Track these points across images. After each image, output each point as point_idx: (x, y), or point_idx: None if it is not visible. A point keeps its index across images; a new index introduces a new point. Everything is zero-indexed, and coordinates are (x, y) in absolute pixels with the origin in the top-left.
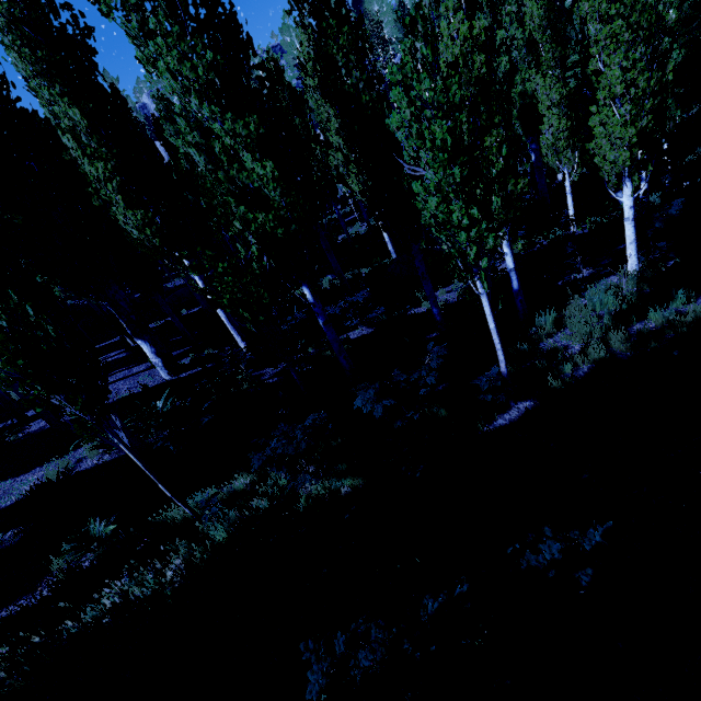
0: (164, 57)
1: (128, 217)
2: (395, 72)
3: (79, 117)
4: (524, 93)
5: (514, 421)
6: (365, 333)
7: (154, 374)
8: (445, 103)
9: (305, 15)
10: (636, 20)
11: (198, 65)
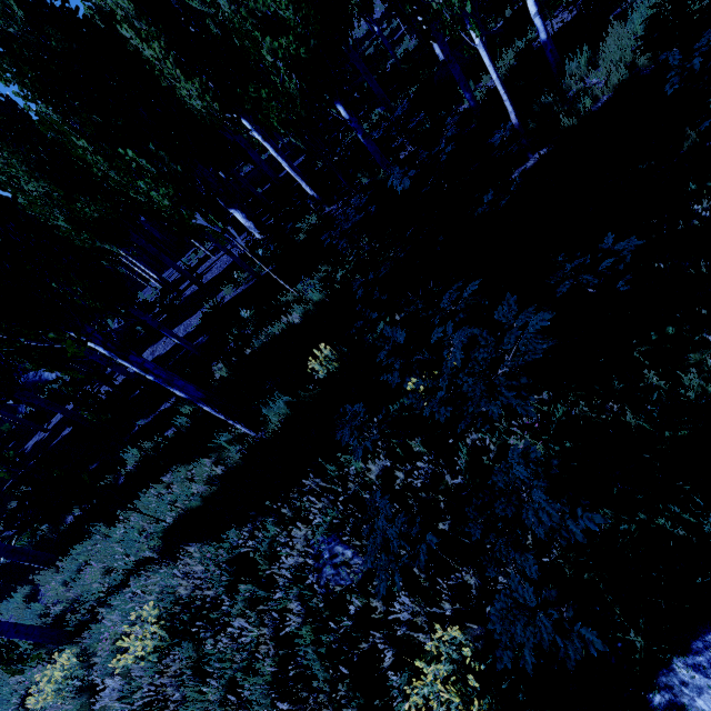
0: None
1: (190, 89)
2: None
3: (127, 3)
4: None
5: (529, 169)
6: (412, 150)
7: (251, 239)
8: None
9: None
10: None
11: None
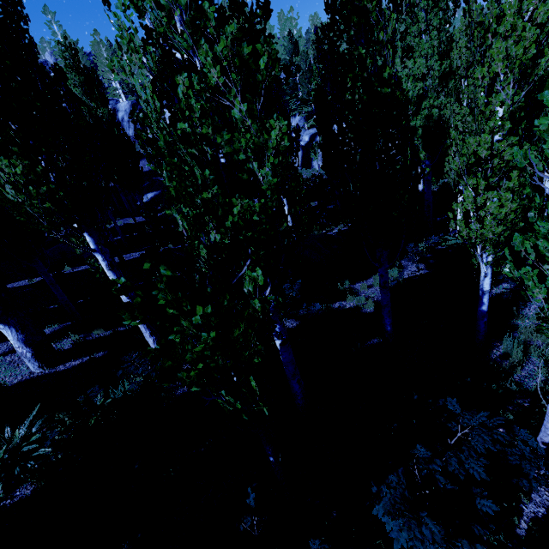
0: None
1: None
2: None
3: None
4: (429, 117)
5: None
6: (290, 326)
7: (19, 361)
8: None
9: None
10: None
11: None
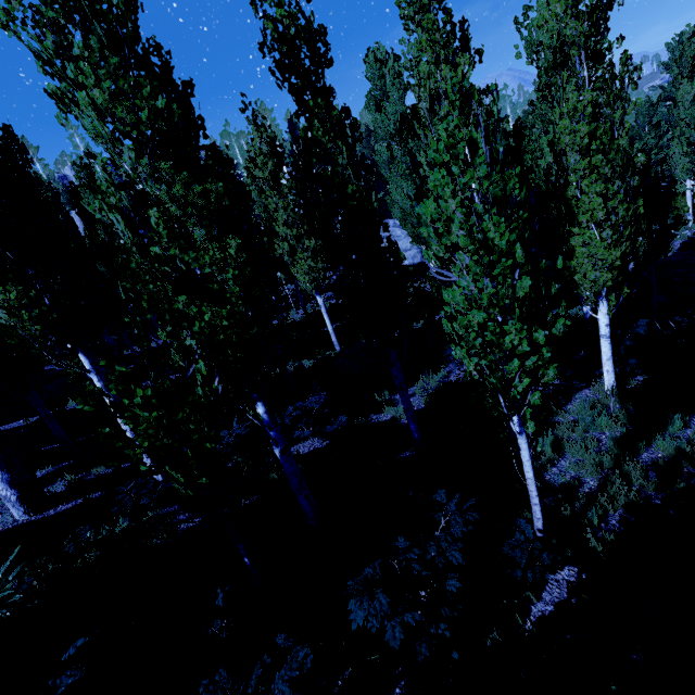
0: (89, 87)
1: None
2: (442, 151)
3: None
4: None
5: (560, 605)
6: (318, 446)
7: (2, 510)
8: (502, 197)
9: (258, 116)
10: (614, 157)
11: (142, 107)
